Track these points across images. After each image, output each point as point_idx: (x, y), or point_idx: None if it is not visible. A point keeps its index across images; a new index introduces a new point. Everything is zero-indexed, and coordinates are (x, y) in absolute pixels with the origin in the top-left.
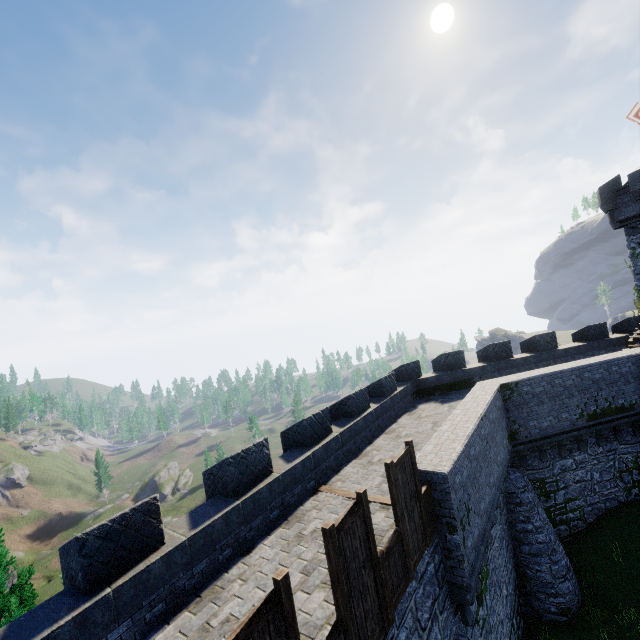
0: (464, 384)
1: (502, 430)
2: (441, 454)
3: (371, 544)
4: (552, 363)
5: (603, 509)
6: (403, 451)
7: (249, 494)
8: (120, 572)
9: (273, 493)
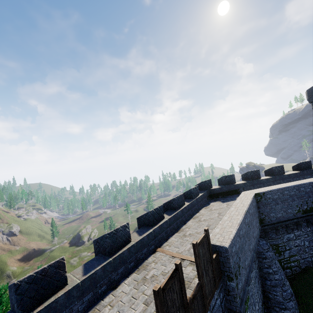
0: (234, 192)
1: (256, 218)
2: (224, 234)
3: (183, 295)
4: (281, 182)
5: (310, 261)
6: (203, 235)
7: (117, 254)
8: (40, 302)
9: (131, 253)
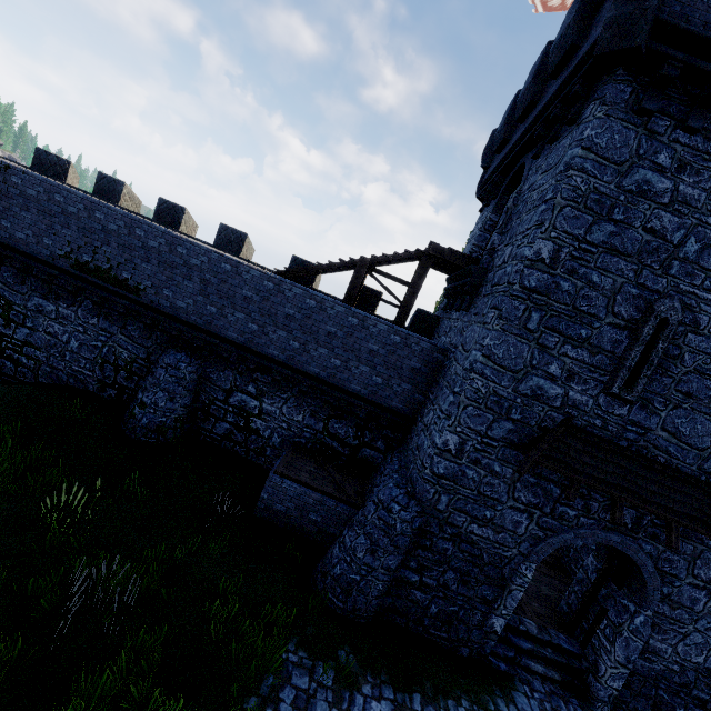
0: None
1: None
2: None
3: None
4: None
5: (64, 382)
6: None
7: None
8: None
9: None
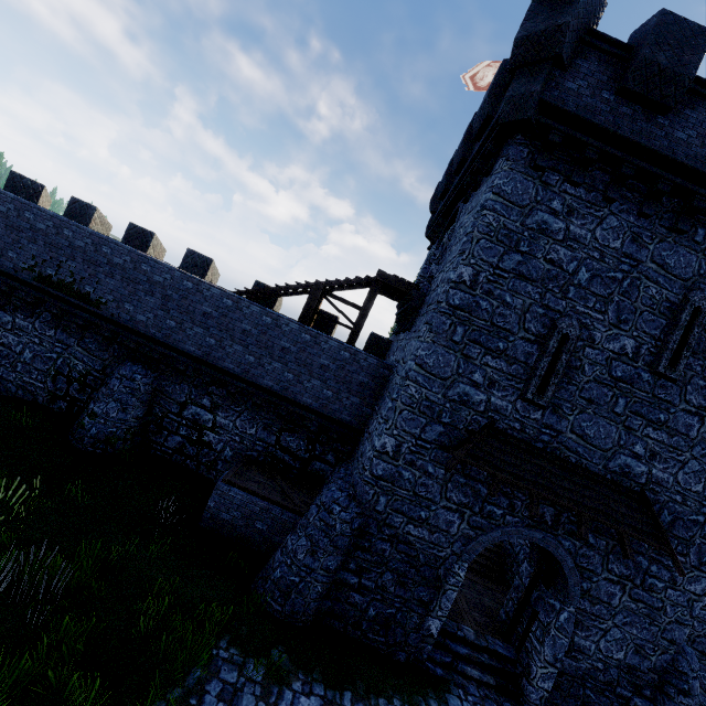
0: None
1: None
2: None
3: None
4: None
5: (12, 393)
6: None
7: None
8: None
9: None
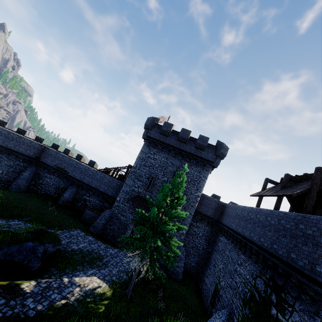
0: None
1: (32, 150)
2: None
3: None
4: None
5: (47, 192)
6: None
7: None
8: None
9: None
